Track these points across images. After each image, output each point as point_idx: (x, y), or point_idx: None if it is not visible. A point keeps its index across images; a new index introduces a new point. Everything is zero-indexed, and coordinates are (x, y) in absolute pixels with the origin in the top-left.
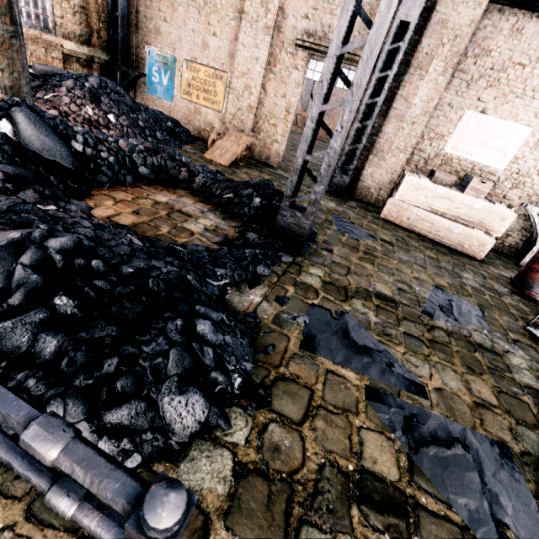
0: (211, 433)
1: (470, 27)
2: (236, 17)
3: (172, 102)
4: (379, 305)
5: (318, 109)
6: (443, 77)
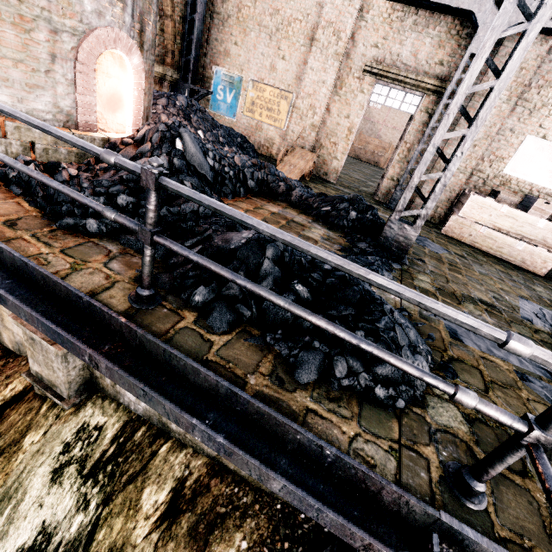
0: (433, 392)
1: (536, 61)
2: (306, 43)
3: (234, 118)
4: (486, 309)
5: (441, 137)
6: (507, 105)
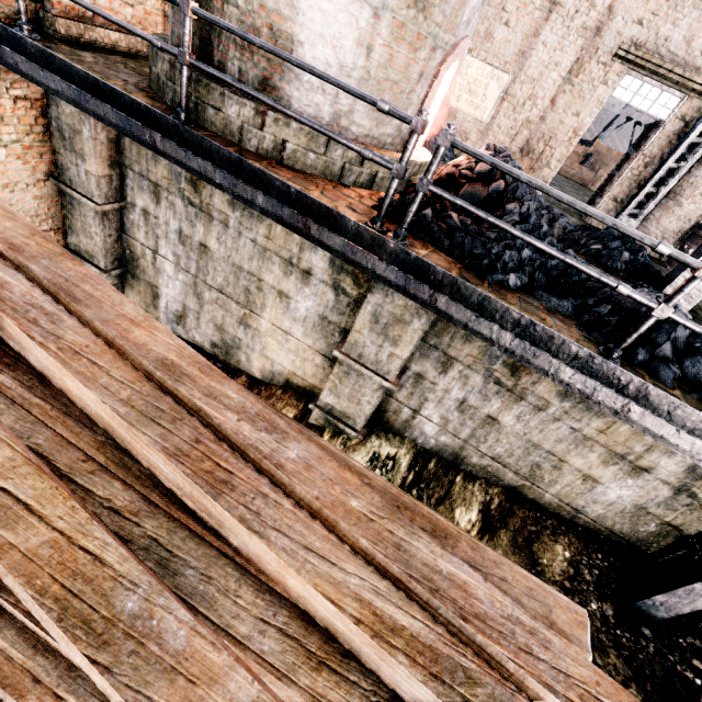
0: None
1: None
2: (544, 6)
3: None
4: None
5: None
6: None
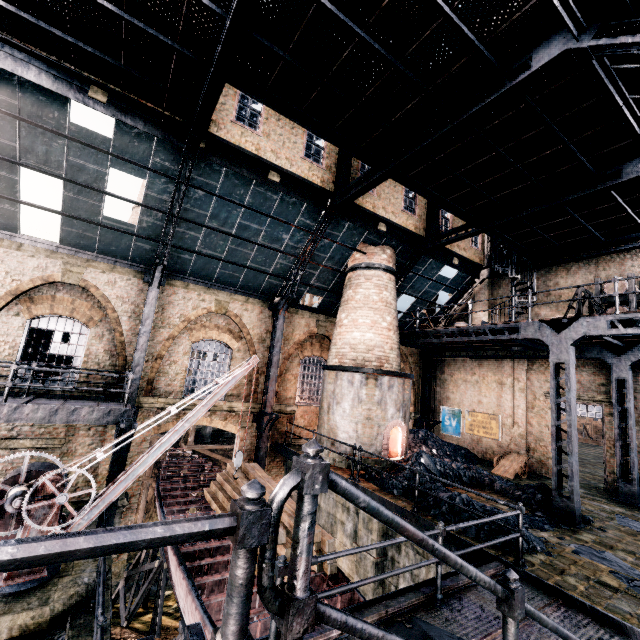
0: (531, 554)
1: None
2: (498, 386)
3: (459, 436)
4: (639, 557)
5: (555, 445)
6: None
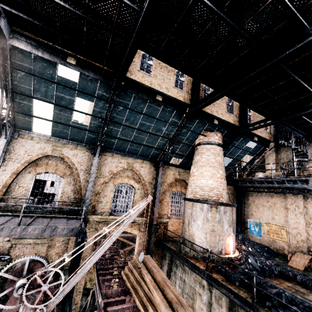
0: None
1: None
2: (284, 209)
3: (260, 237)
4: None
5: None
6: None
